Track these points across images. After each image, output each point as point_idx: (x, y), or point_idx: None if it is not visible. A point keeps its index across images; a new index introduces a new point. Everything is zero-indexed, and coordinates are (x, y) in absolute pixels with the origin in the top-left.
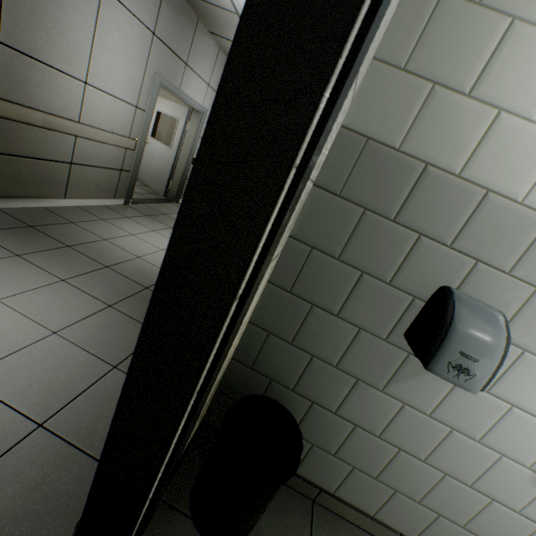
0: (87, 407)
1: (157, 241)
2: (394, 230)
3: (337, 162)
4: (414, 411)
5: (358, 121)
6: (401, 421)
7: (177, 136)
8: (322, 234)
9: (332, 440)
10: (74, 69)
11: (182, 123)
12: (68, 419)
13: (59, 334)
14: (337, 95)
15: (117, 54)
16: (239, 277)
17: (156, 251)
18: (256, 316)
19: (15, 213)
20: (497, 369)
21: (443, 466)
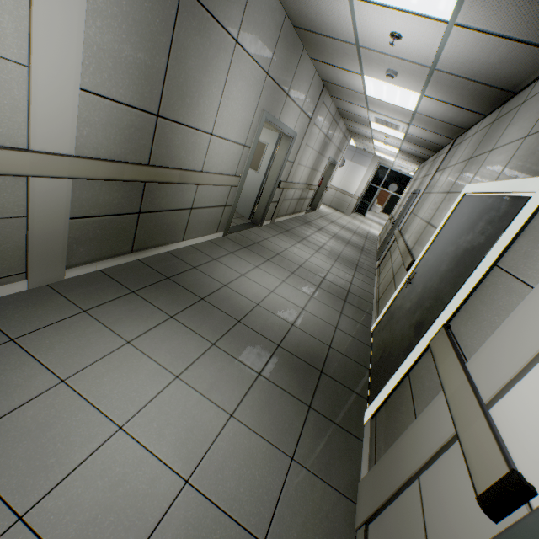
0: (290, 516)
1: (264, 280)
2: None
3: None
4: None
5: None
6: None
7: (265, 161)
8: None
9: None
10: (205, 124)
11: (270, 148)
12: (281, 534)
13: (235, 417)
14: None
15: (237, 100)
16: None
17: (268, 294)
18: None
19: (152, 263)
20: None
21: None
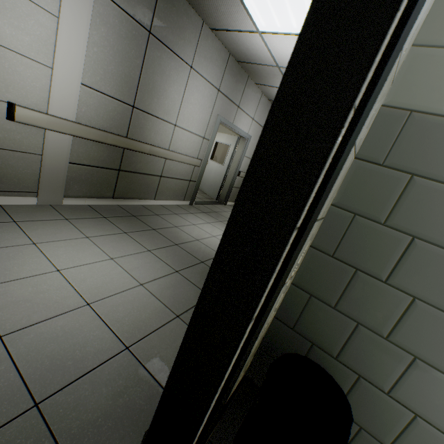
0: (157, 342)
1: (210, 230)
2: None
3: (378, 136)
4: None
5: (399, 99)
6: None
7: (228, 157)
8: (365, 201)
9: (384, 427)
10: (170, 118)
11: (232, 147)
12: (144, 348)
13: (144, 286)
14: (394, 44)
15: (195, 105)
16: (300, 207)
17: (209, 237)
18: (298, 278)
19: (126, 207)
20: None
21: None
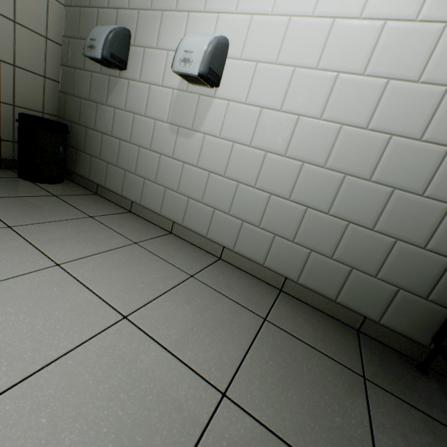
0: None
1: None
2: (91, 12)
3: None
4: (119, 111)
5: None
6: (117, 121)
7: None
8: (72, 29)
9: (97, 149)
10: None
11: None
12: None
13: None
14: None
15: None
16: None
17: None
18: (61, 88)
19: None
20: (105, 42)
21: (137, 142)
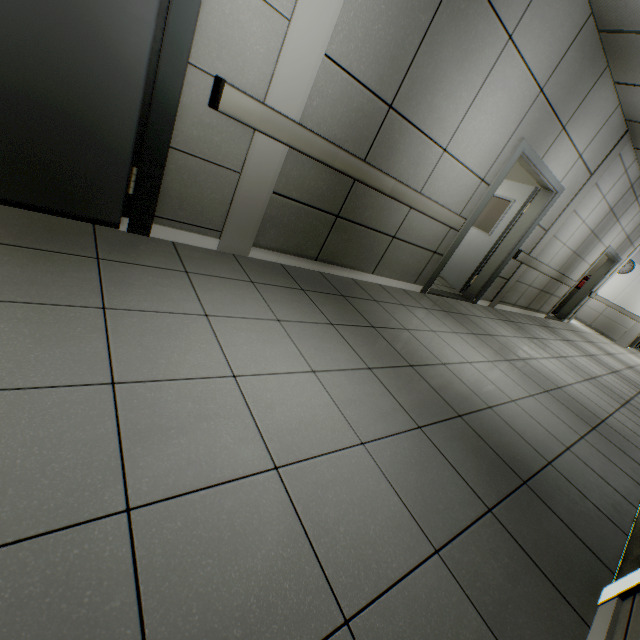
0: (405, 623)
1: (461, 348)
2: None
3: None
4: None
5: None
6: None
7: (503, 222)
8: None
9: None
10: (440, 135)
11: (516, 205)
12: (380, 633)
13: (367, 448)
14: None
15: (490, 116)
16: None
17: (461, 362)
18: None
19: (331, 279)
20: None
21: None
